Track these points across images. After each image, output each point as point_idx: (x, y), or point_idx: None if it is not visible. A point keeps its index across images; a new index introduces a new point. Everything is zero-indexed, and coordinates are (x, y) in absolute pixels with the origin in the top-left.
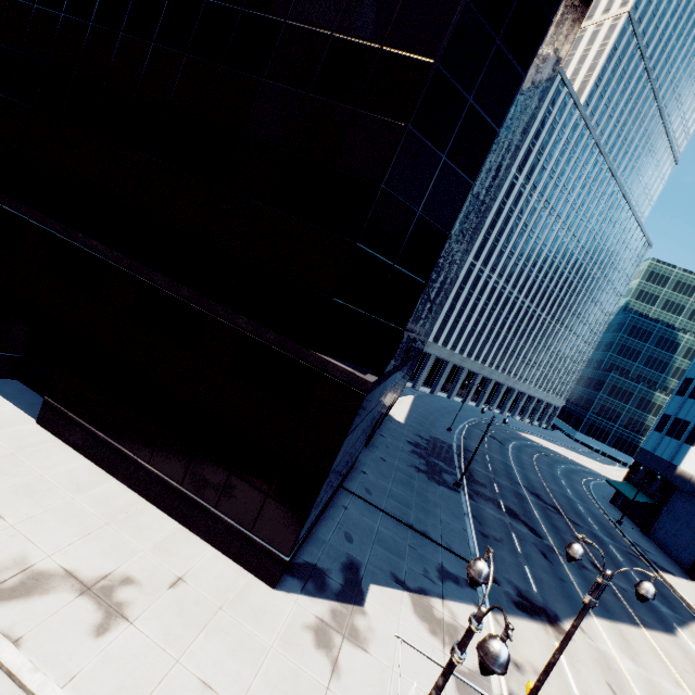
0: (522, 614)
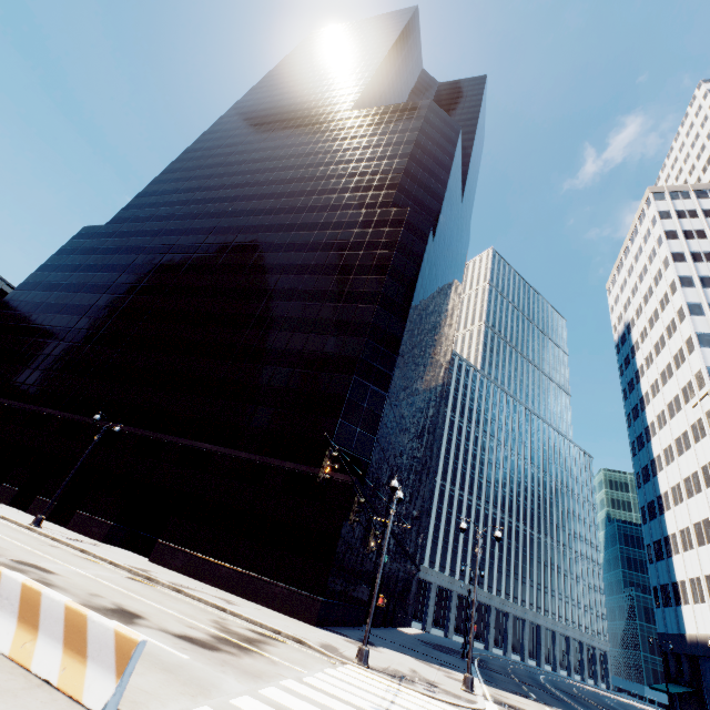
0: (516, 694)
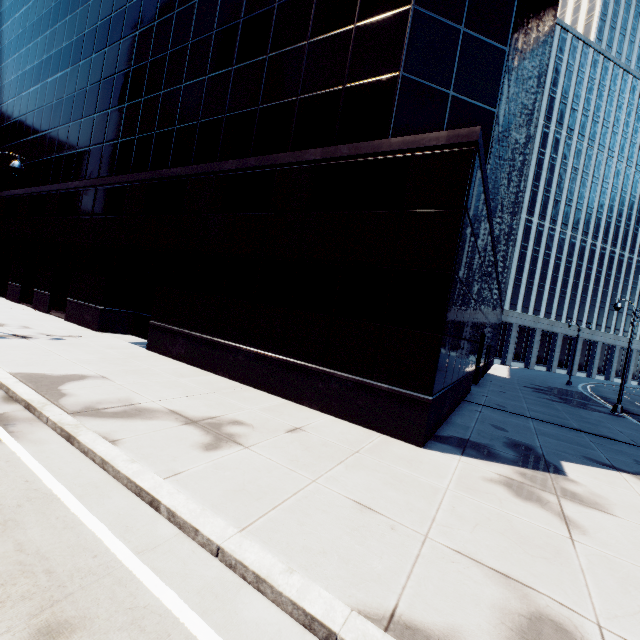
0: None
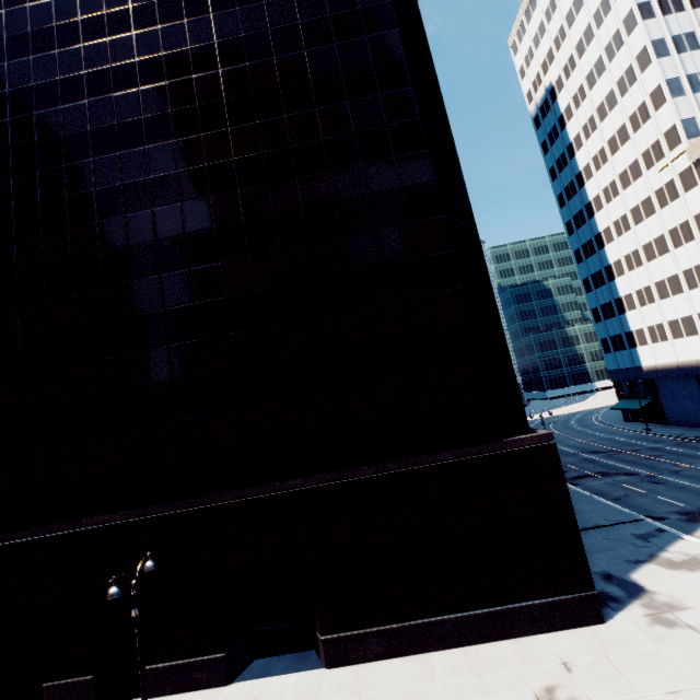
0: None
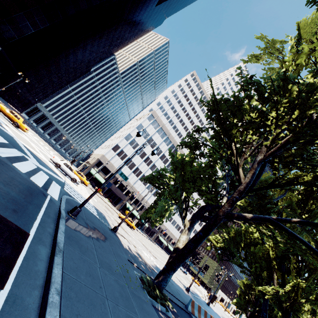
0: None
